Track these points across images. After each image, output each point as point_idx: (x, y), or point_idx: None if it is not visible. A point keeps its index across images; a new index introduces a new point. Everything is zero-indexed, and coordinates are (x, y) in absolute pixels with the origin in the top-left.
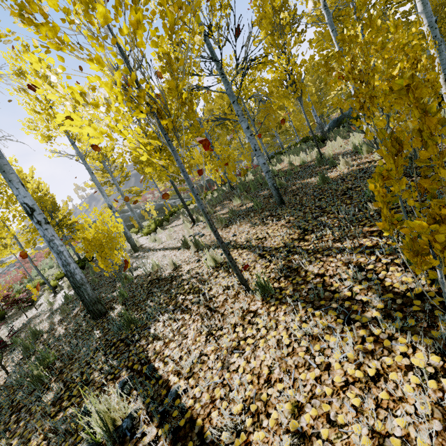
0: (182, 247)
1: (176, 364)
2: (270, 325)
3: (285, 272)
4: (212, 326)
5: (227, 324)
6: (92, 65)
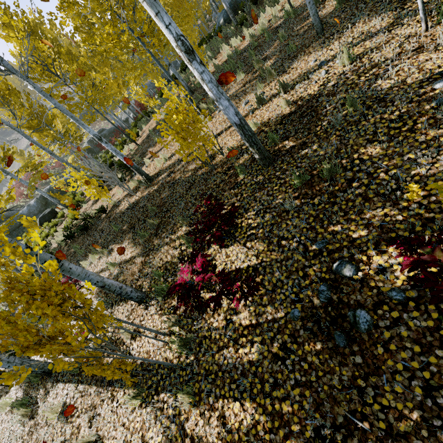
0: (258, 106)
1: None
2: None
3: (435, 11)
4: (441, 43)
5: None
6: None
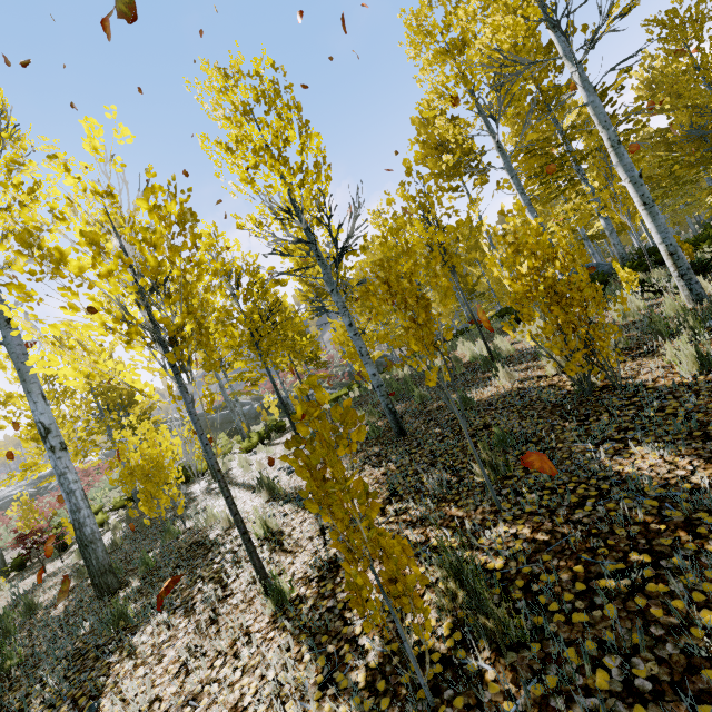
0: (258, 488)
1: (123, 708)
2: (250, 664)
3: (326, 568)
4: (197, 649)
5: (213, 649)
6: (66, 311)
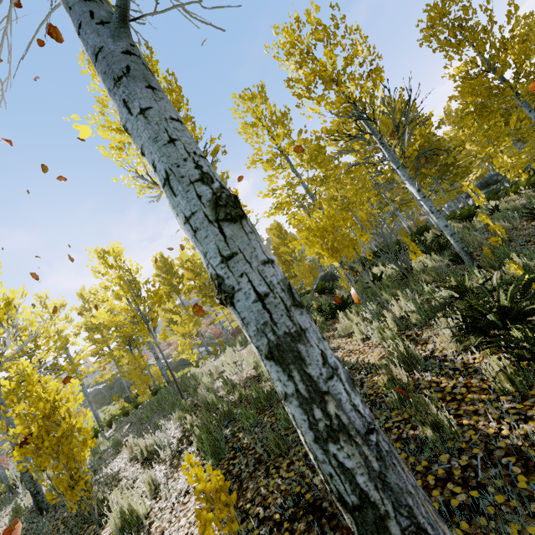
0: None
1: None
2: None
3: None
4: None
5: None
6: None
